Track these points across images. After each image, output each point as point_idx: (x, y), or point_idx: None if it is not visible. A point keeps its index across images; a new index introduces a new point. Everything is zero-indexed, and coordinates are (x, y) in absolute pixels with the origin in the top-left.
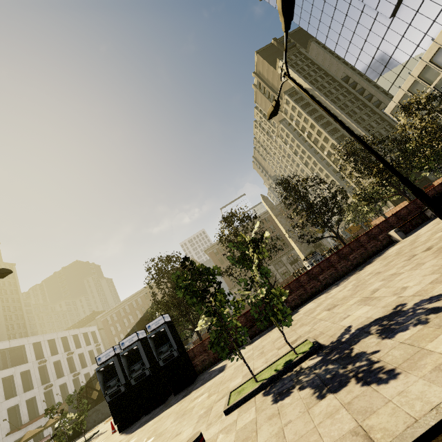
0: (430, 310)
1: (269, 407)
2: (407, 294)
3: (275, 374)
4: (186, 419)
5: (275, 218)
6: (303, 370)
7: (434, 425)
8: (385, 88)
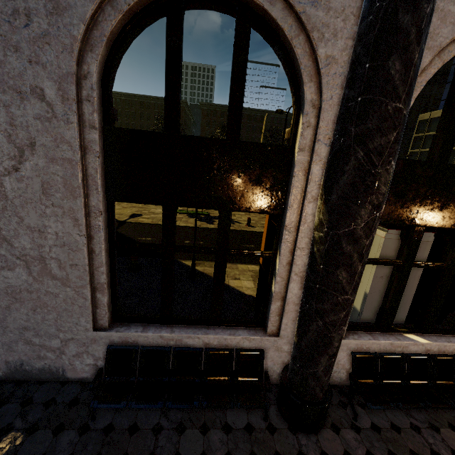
0: (232, 223)
1: (187, 217)
2: (238, 219)
3: (193, 213)
4: (159, 207)
5: (262, 138)
6: (200, 216)
7: (208, 228)
8: (443, 96)
